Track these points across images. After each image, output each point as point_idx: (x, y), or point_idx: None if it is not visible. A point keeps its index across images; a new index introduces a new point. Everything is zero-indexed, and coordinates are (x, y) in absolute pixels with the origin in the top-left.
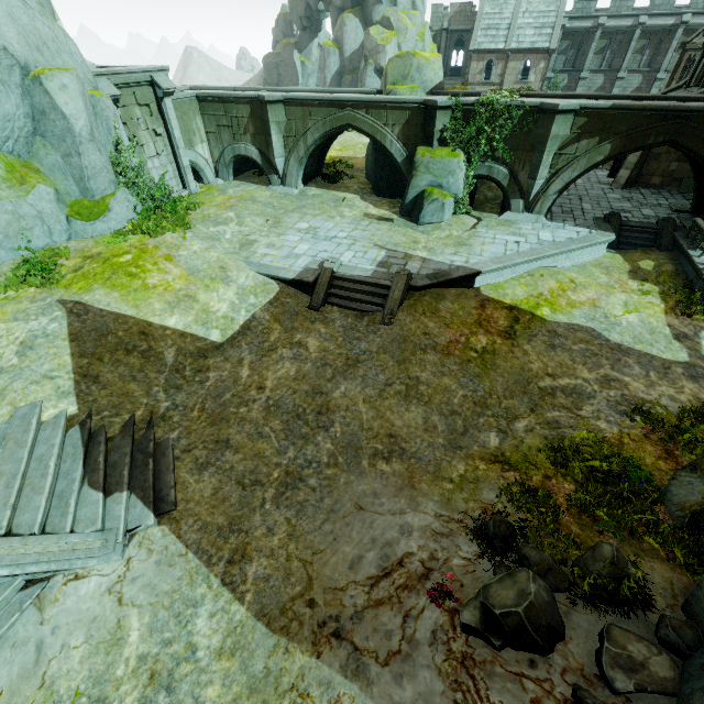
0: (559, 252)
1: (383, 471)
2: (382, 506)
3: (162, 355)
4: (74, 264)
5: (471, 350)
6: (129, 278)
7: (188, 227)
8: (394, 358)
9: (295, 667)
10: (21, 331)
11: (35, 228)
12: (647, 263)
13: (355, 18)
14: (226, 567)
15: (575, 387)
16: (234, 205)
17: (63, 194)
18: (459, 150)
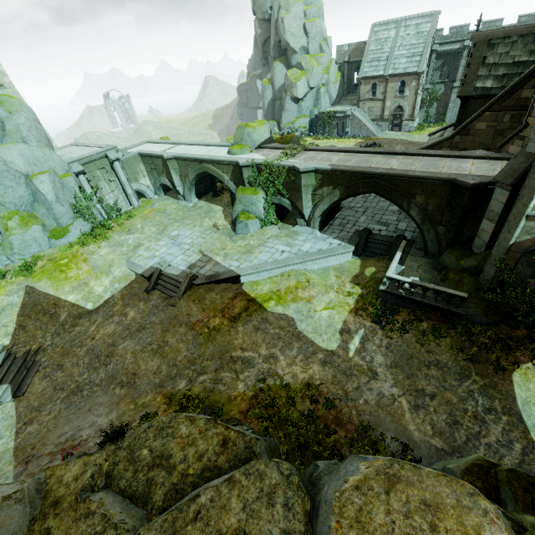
0: (302, 261)
1: (115, 393)
2: (98, 411)
3: (59, 316)
4: (43, 264)
5: (206, 327)
6: (60, 273)
7: (107, 238)
8: (163, 328)
9: (6, 470)
10: (5, 301)
11: (33, 244)
12: (371, 270)
13: (281, 64)
14: (22, 425)
15: (251, 359)
16: (149, 217)
17: (48, 226)
18: (260, 189)
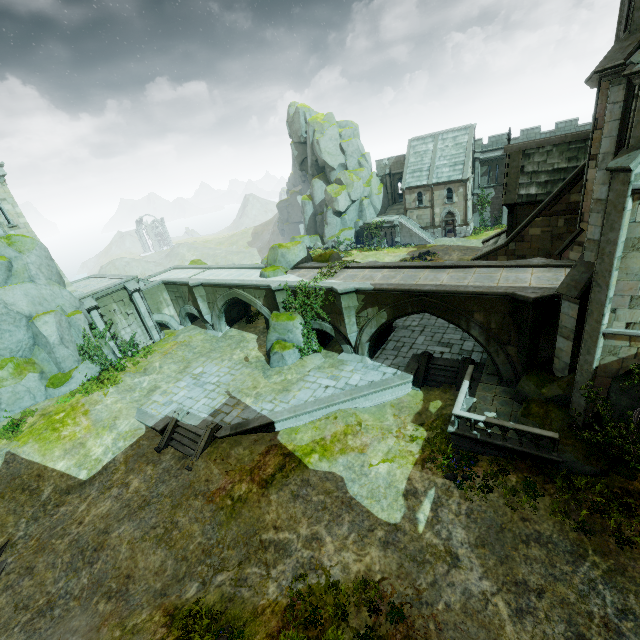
0: (350, 398)
1: (98, 610)
2: None
3: (42, 492)
4: (34, 421)
5: (229, 497)
6: (52, 433)
7: (117, 382)
8: (173, 502)
9: None
10: None
11: (26, 396)
12: (436, 404)
13: (320, 180)
14: None
15: (287, 542)
16: (170, 352)
17: (47, 372)
18: (296, 313)
